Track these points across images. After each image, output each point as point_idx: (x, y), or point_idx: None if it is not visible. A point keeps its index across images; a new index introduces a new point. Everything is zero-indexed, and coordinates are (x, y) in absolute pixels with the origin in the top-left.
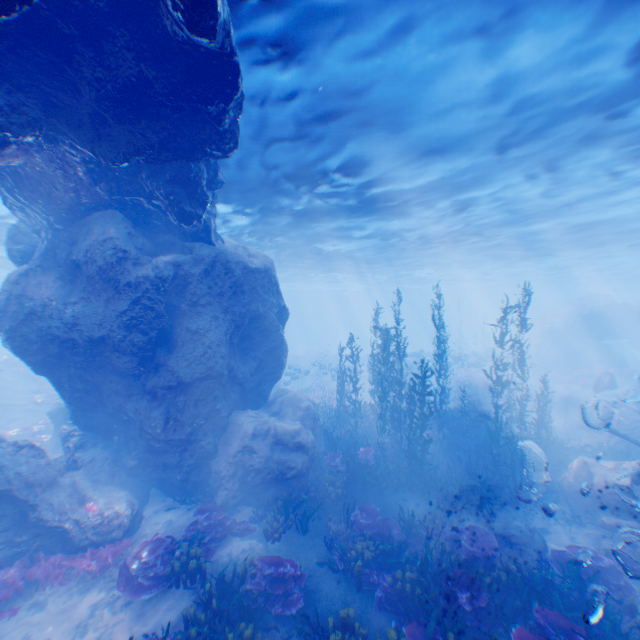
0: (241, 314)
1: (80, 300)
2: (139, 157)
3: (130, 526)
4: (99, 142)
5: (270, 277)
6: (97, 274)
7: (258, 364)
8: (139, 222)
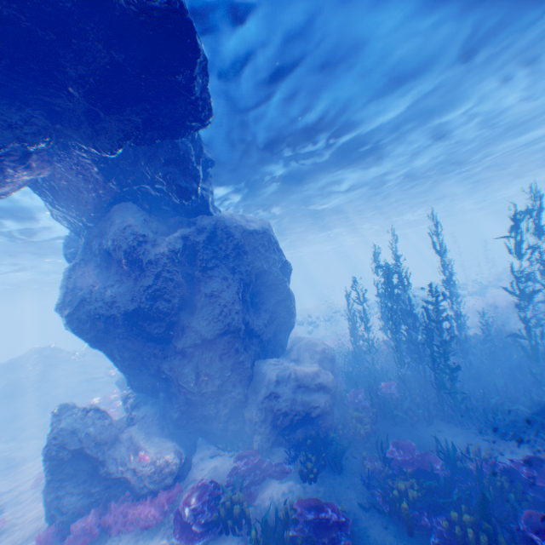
0: (247, 273)
1: (114, 282)
2: (130, 142)
3: (181, 474)
4: (96, 136)
5: (267, 236)
6: (124, 258)
7: (271, 316)
8: (151, 210)
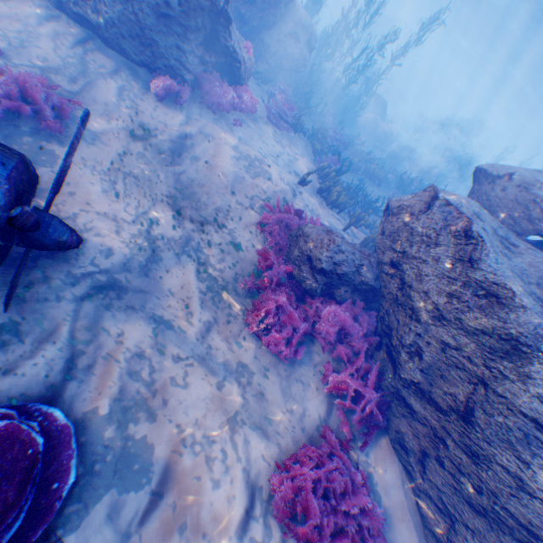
0: None
1: None
2: None
3: None
4: None
5: None
6: None
7: None
8: None
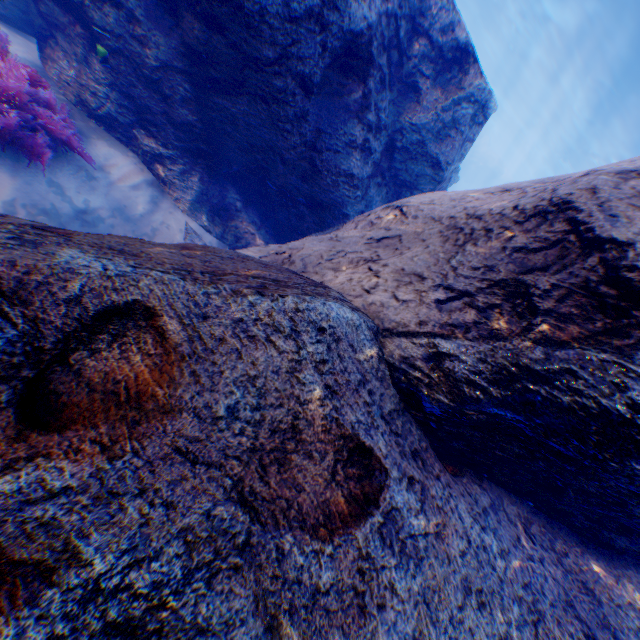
0: None
1: None
2: None
3: None
4: None
5: None
6: None
7: None
8: None
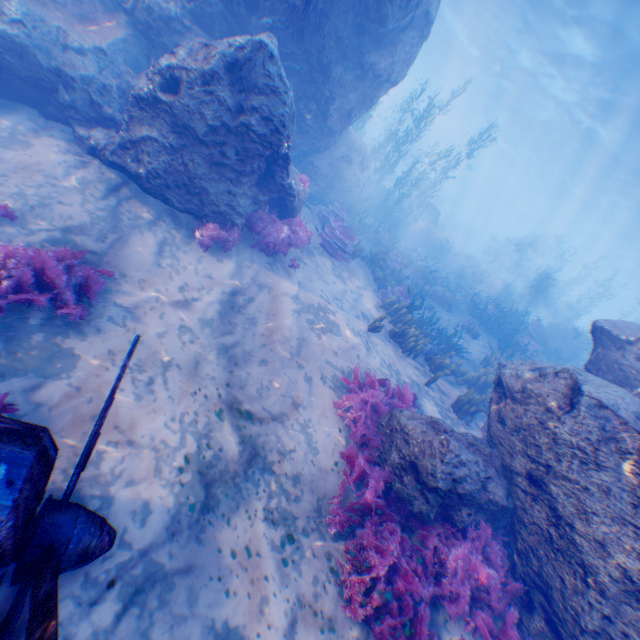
0: None
1: None
2: None
3: None
4: None
5: None
6: None
7: None
8: None
